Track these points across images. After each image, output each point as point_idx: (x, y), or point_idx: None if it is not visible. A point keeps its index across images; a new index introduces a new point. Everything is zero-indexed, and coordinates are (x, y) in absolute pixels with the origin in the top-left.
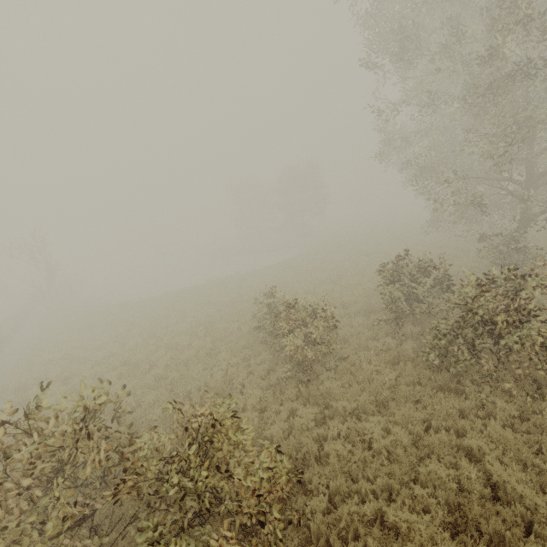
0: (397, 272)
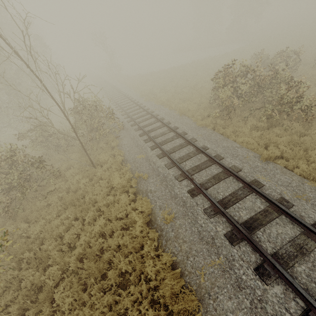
0: None
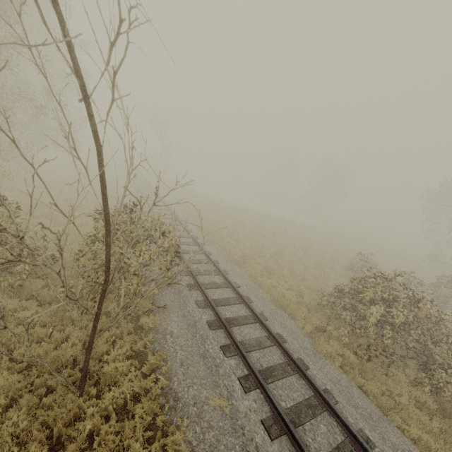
0: (451, 284)
